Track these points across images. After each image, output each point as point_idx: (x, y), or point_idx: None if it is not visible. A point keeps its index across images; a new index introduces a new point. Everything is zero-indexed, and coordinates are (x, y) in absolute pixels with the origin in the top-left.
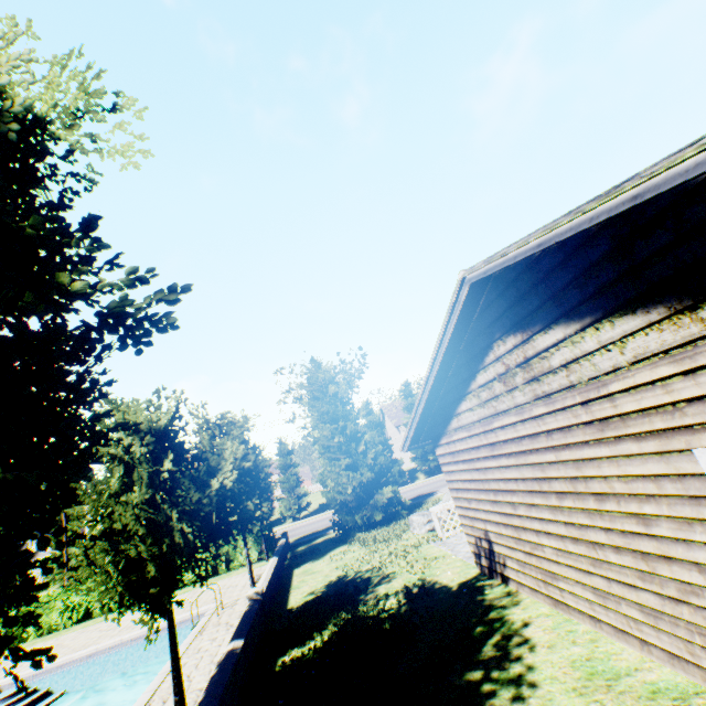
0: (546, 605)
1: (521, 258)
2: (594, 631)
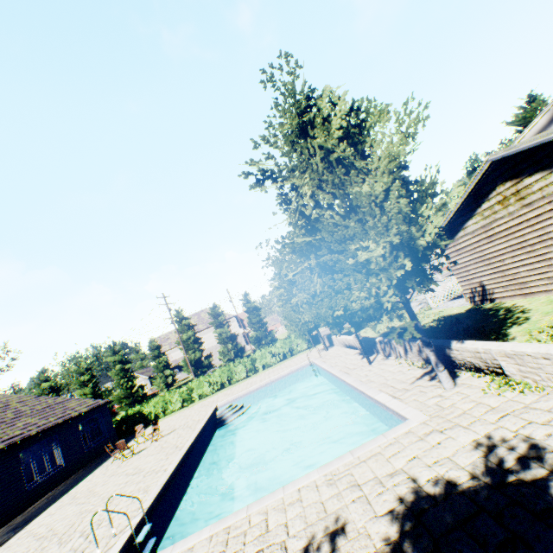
0: (519, 299)
1: (526, 149)
2: (546, 296)
